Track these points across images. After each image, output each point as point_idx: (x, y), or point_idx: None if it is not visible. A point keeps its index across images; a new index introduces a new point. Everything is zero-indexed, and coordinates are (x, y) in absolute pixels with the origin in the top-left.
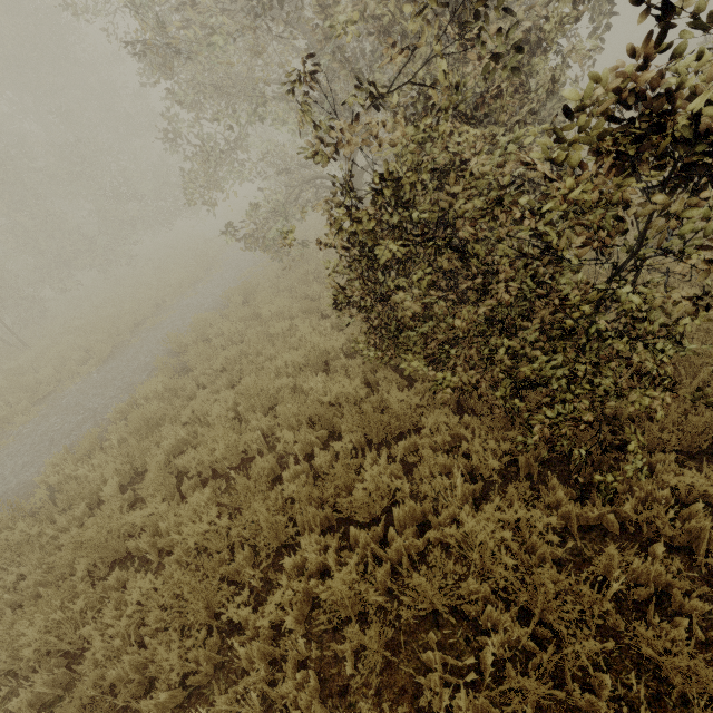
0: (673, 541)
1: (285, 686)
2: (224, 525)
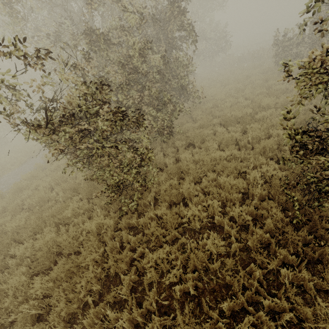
0: None
1: (17, 272)
2: (22, 224)
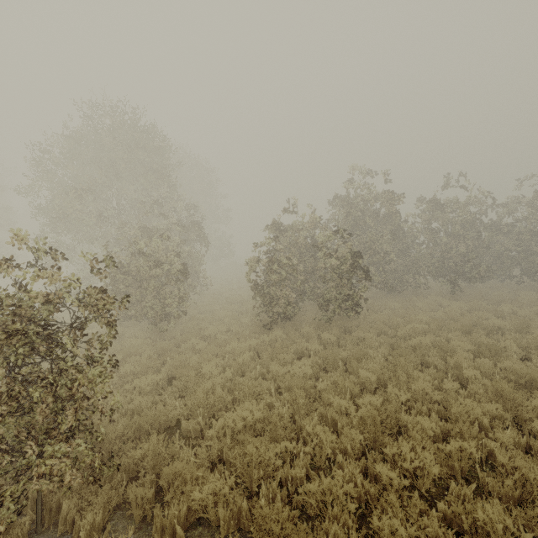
0: (180, 347)
1: None
2: None
